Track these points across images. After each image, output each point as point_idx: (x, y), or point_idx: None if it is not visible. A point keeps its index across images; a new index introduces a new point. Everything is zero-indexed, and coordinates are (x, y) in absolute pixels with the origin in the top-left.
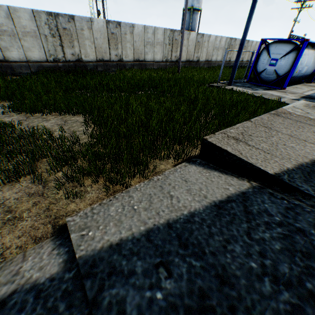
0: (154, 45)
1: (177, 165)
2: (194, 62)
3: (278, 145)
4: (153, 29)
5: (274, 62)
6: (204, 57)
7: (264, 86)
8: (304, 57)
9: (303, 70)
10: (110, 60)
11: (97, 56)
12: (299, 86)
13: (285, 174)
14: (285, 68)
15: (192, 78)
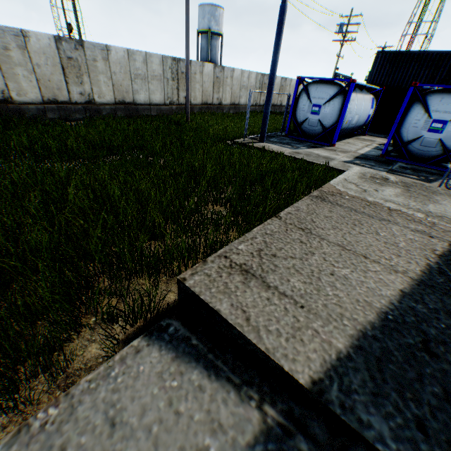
0: (148, 79)
1: (130, 338)
2: (215, 105)
3: (322, 277)
4: (144, 56)
5: (318, 109)
6: (228, 99)
7: (308, 142)
8: (354, 103)
9: (354, 120)
10: (72, 101)
11: (43, 94)
12: (352, 141)
13: (334, 379)
14: (331, 117)
15: (207, 130)
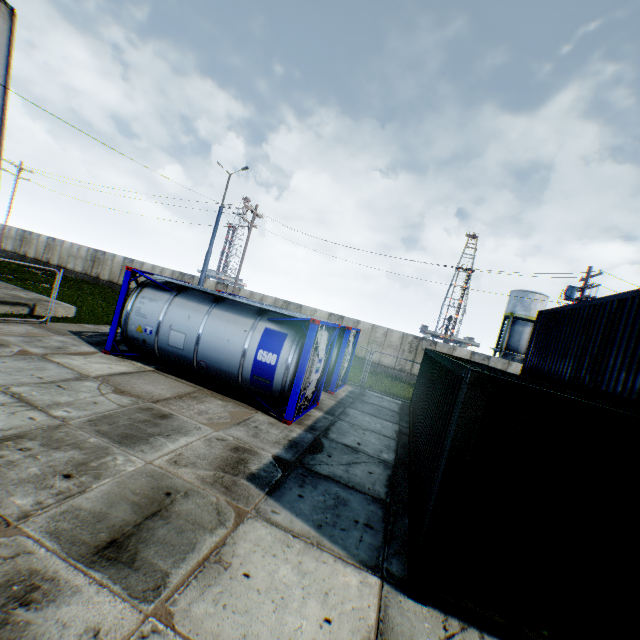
0: None
1: None
2: None
3: None
4: (262, 296)
5: None
6: None
7: None
8: None
9: None
10: None
11: None
12: None
13: None
14: None
15: None
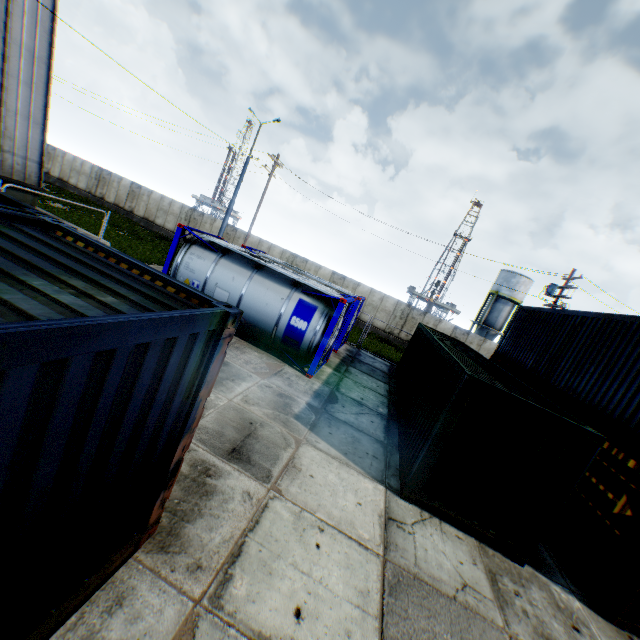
0: None
1: None
2: None
3: None
4: (270, 245)
5: None
6: None
7: None
8: None
9: None
10: None
11: None
12: None
13: None
14: None
15: None
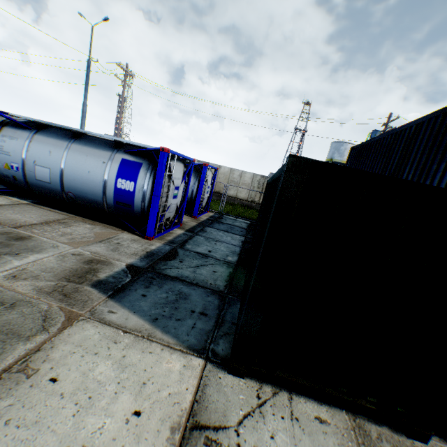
0: None
1: None
2: None
3: None
4: None
5: None
6: None
7: None
8: None
9: None
10: None
11: None
12: None
13: None
14: None
15: None
